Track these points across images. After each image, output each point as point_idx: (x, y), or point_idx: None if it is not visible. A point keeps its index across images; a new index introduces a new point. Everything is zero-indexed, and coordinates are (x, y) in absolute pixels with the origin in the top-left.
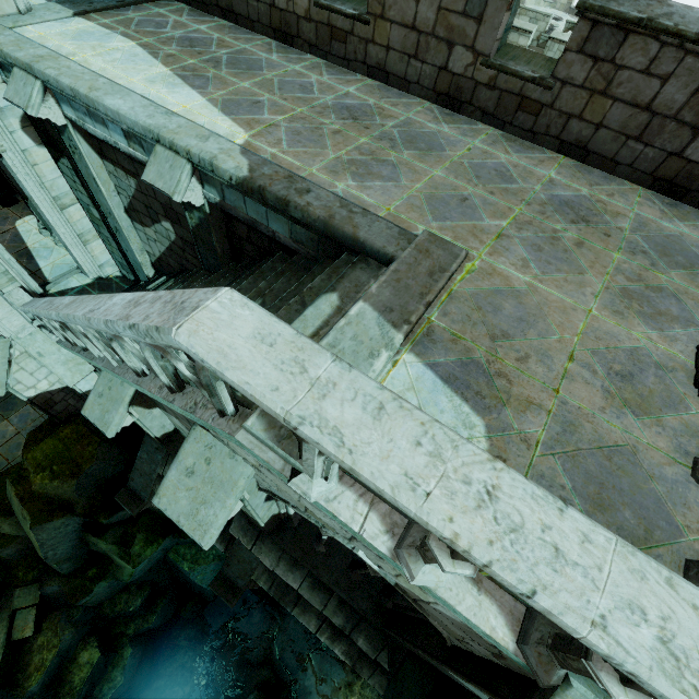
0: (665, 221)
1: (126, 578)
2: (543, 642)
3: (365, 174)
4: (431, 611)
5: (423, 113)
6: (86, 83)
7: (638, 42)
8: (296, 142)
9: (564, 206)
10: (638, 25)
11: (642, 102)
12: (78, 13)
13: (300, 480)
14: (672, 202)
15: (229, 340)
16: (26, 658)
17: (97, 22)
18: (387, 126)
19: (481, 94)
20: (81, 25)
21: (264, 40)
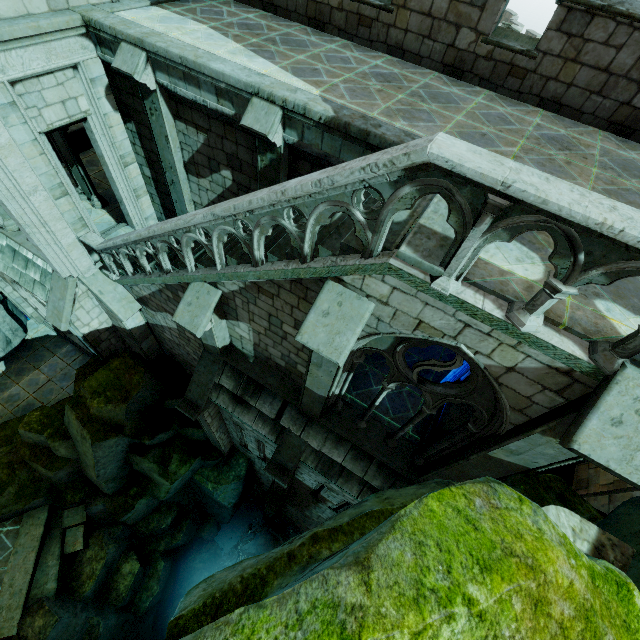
0: (621, 150)
1: (162, 495)
2: (606, 350)
3: (411, 117)
4: (511, 380)
5: (435, 79)
6: (191, 53)
7: (600, 22)
8: (355, 96)
9: (551, 140)
10: (601, 10)
11: (602, 66)
12: (153, 3)
13: (441, 280)
14: (623, 140)
15: (459, 151)
16: (78, 569)
17: (170, 10)
18: (413, 87)
19: (479, 64)
20: (159, 12)
21: (301, 27)
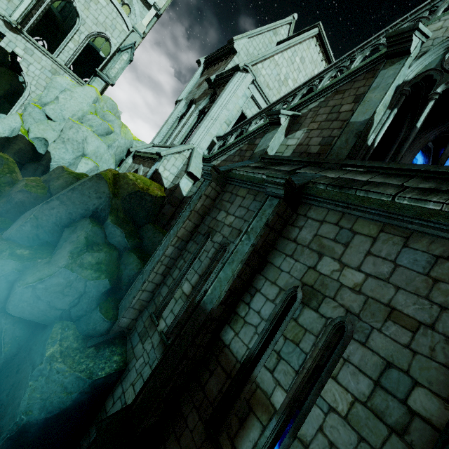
0: None
1: (30, 279)
2: None
3: None
4: None
5: None
6: None
7: None
8: None
9: None
10: None
11: None
12: None
13: None
14: None
15: None
16: None
17: None
18: None
19: None
20: None
21: None
